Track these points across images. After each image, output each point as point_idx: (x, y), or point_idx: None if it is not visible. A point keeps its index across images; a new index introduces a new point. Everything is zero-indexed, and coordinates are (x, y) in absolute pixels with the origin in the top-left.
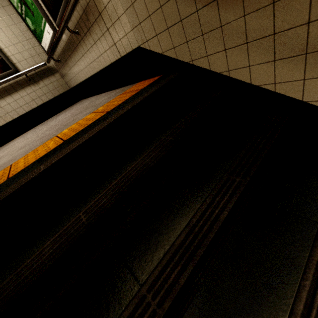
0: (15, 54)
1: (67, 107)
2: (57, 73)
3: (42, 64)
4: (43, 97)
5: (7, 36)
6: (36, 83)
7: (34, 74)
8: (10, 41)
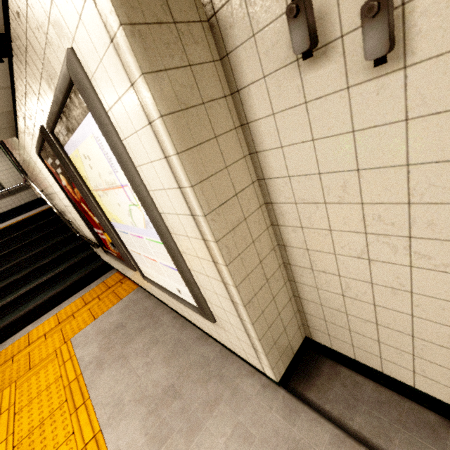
0: (4, 179)
1: (35, 209)
2: (30, 189)
3: (20, 185)
4: (18, 203)
5: (1, 171)
6: (14, 195)
7: (14, 190)
8: (3, 173)
